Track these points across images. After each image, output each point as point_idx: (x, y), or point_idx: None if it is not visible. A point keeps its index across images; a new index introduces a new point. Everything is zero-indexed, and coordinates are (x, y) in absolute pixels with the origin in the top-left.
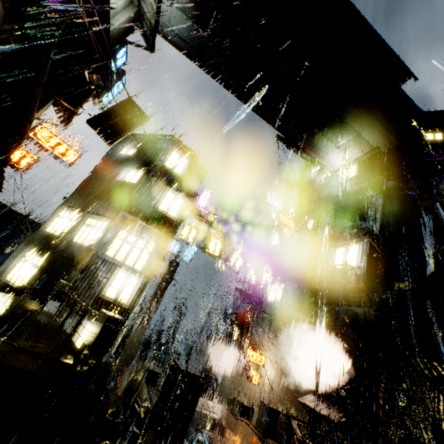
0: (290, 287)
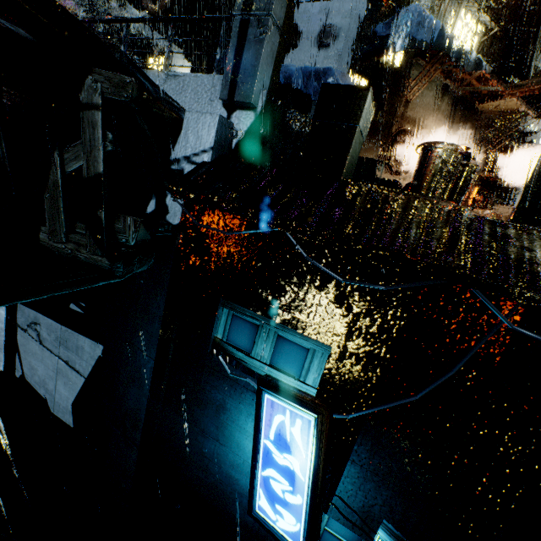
0: (487, 42)
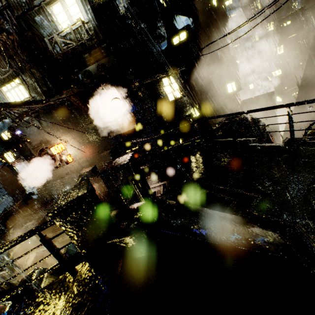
0: (28, 77)
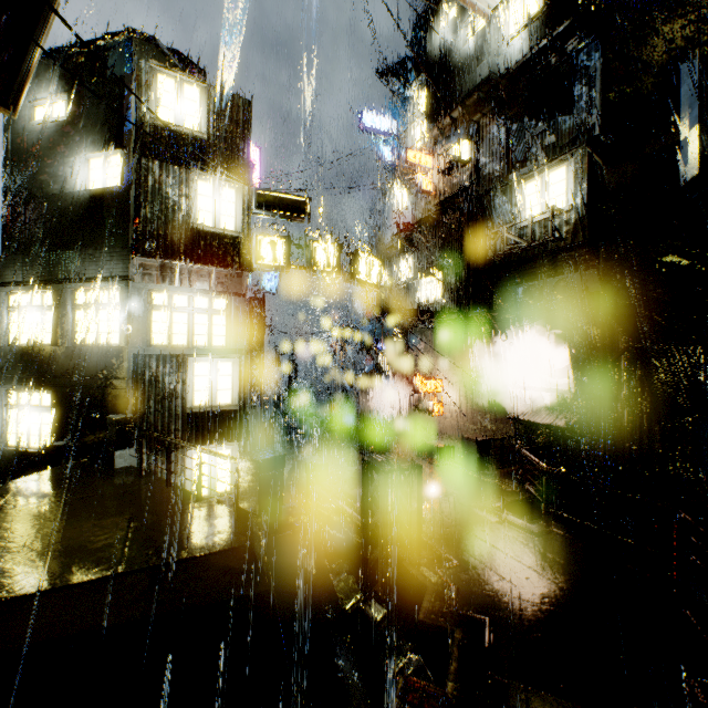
0: (453, 273)
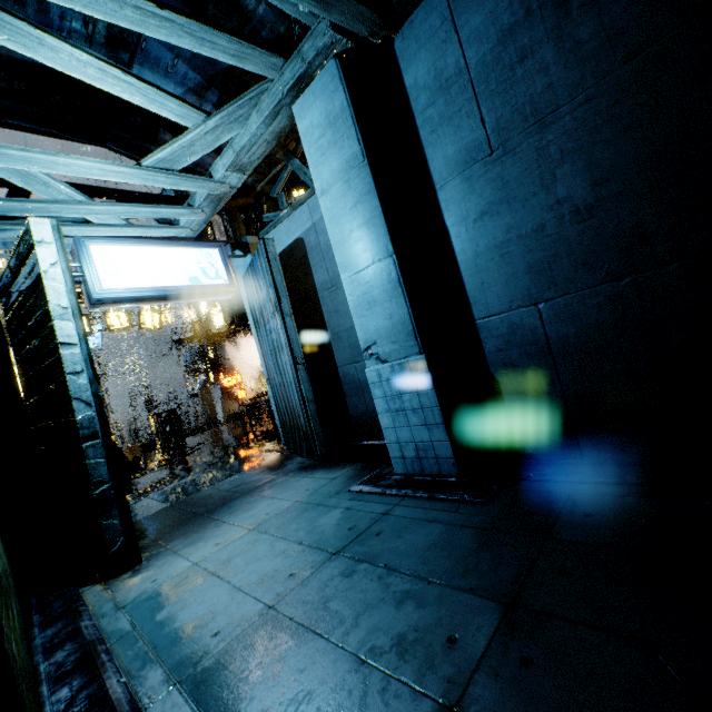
0: (226, 306)
